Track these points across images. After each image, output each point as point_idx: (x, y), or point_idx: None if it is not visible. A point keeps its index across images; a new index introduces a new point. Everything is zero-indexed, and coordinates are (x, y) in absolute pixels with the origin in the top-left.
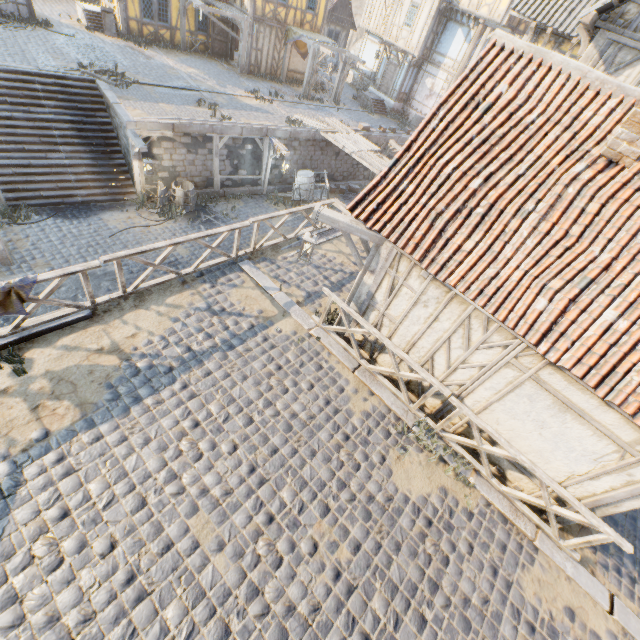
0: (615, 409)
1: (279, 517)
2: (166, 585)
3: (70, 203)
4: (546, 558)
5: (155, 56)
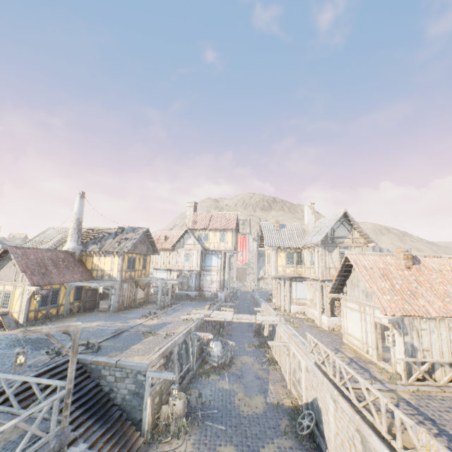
0: None
1: None
2: None
3: None
4: None
5: None
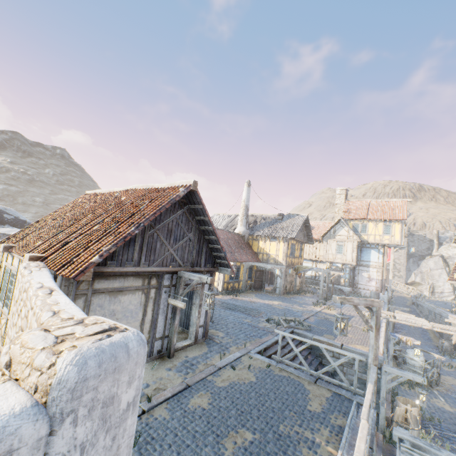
0: None
1: None
2: None
3: None
4: None
5: (250, 299)
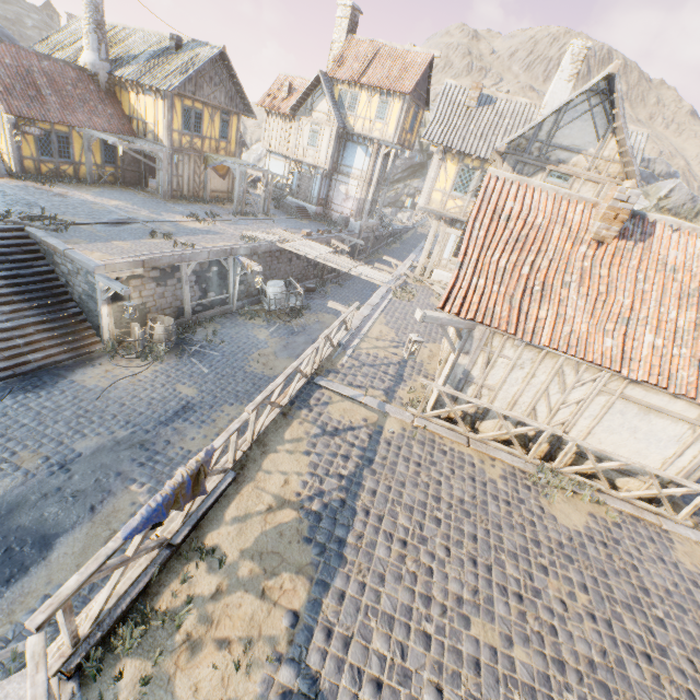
0: (681, 398)
1: (523, 592)
2: (504, 699)
3: (23, 372)
4: (675, 535)
5: (67, 193)
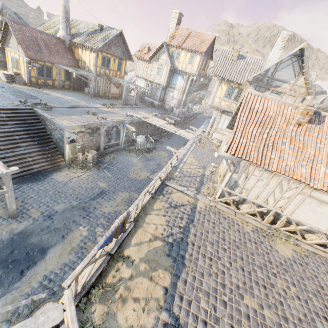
0: None
1: (266, 284)
2: None
3: (31, 173)
4: None
5: (49, 93)
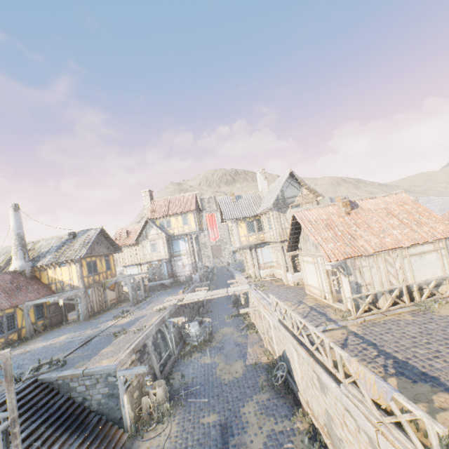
0: (424, 244)
1: None
2: None
3: None
4: None
5: (25, 349)
